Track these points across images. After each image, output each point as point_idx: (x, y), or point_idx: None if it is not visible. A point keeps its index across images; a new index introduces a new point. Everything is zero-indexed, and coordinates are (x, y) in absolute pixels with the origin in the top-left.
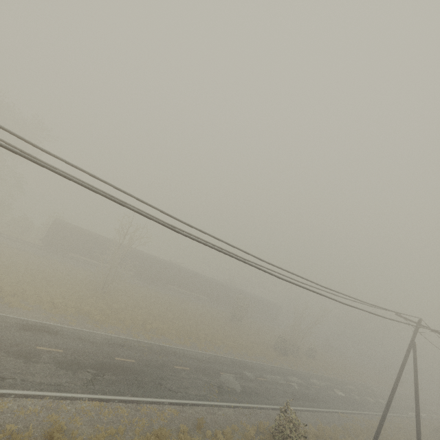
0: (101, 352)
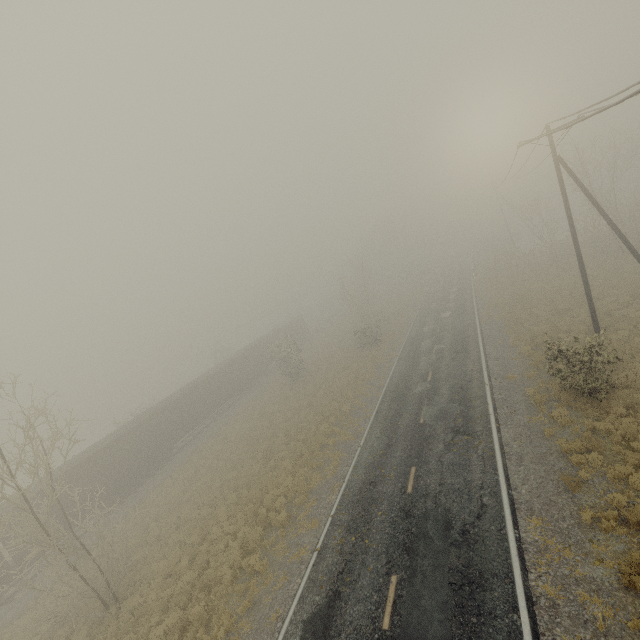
0: None
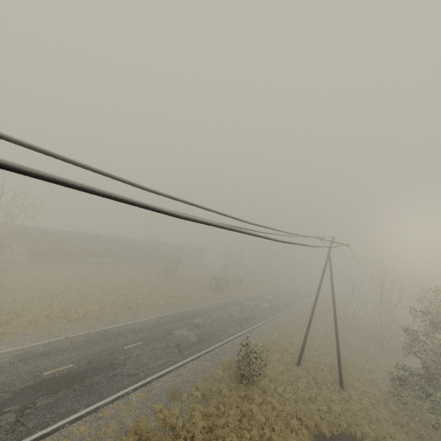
0: (17, 376)
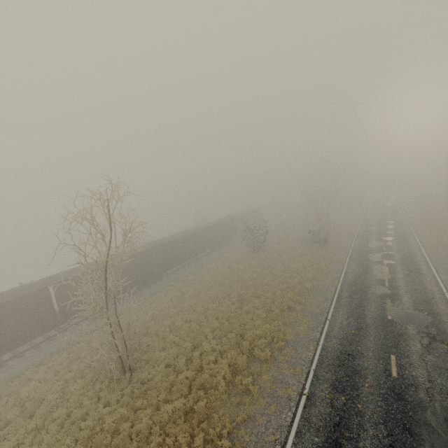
0: None
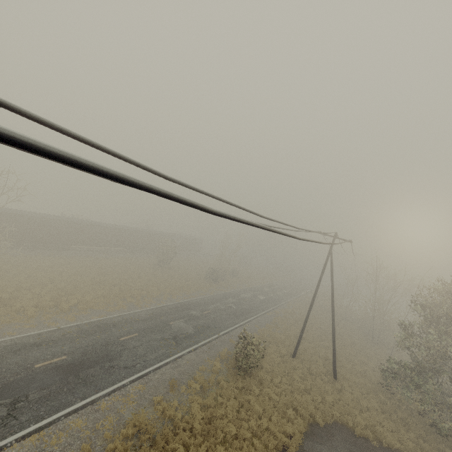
0: (6, 369)
